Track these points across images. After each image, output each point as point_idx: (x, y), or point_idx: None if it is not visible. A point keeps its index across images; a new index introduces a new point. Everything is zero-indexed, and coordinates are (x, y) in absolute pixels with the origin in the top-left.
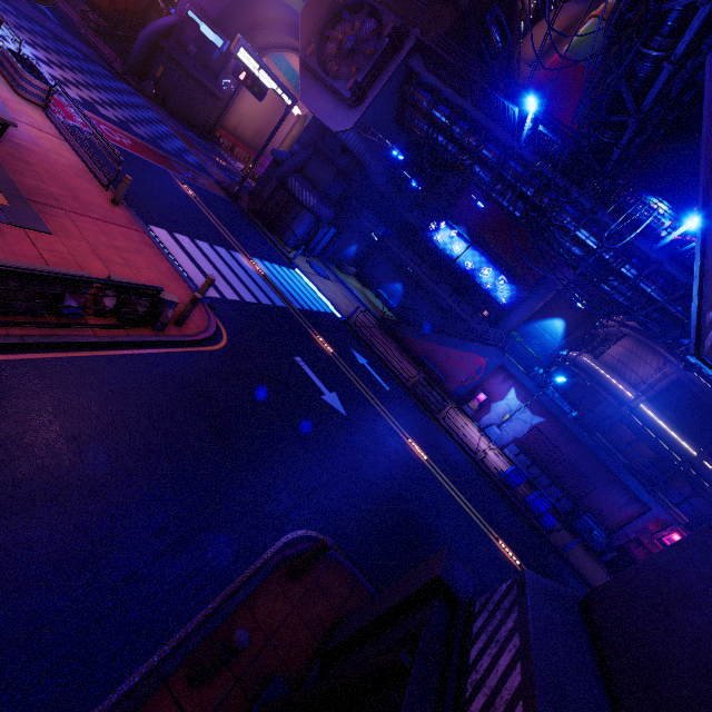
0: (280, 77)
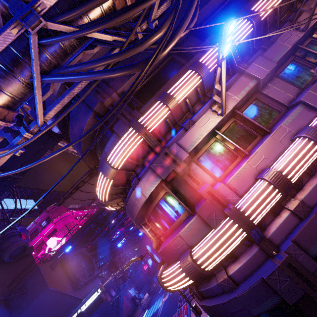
0: None
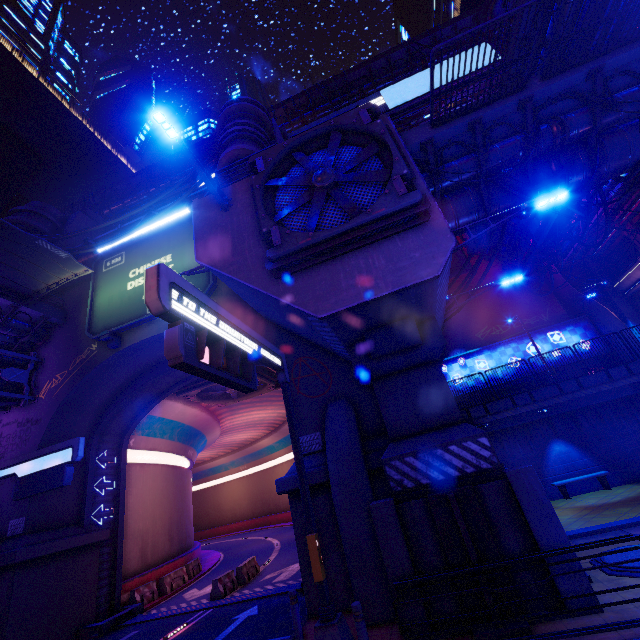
0: (159, 443)
